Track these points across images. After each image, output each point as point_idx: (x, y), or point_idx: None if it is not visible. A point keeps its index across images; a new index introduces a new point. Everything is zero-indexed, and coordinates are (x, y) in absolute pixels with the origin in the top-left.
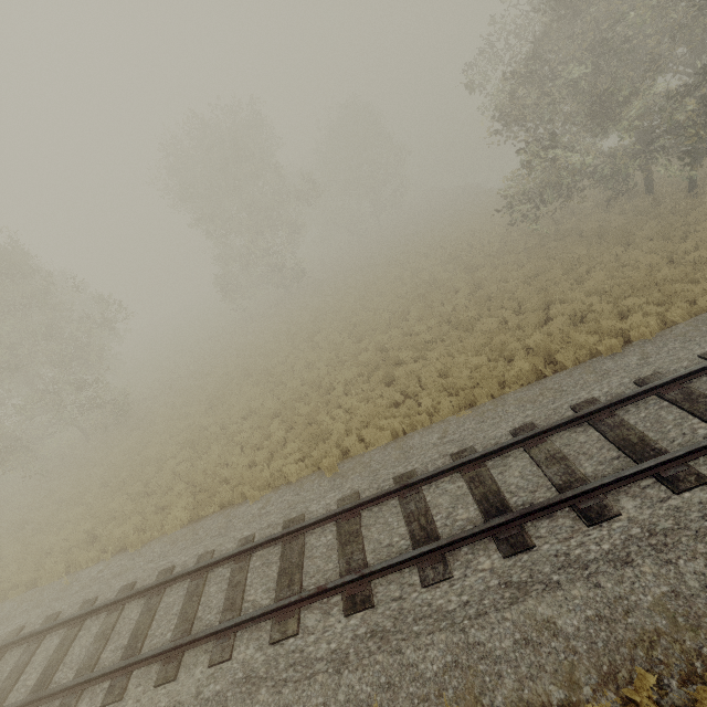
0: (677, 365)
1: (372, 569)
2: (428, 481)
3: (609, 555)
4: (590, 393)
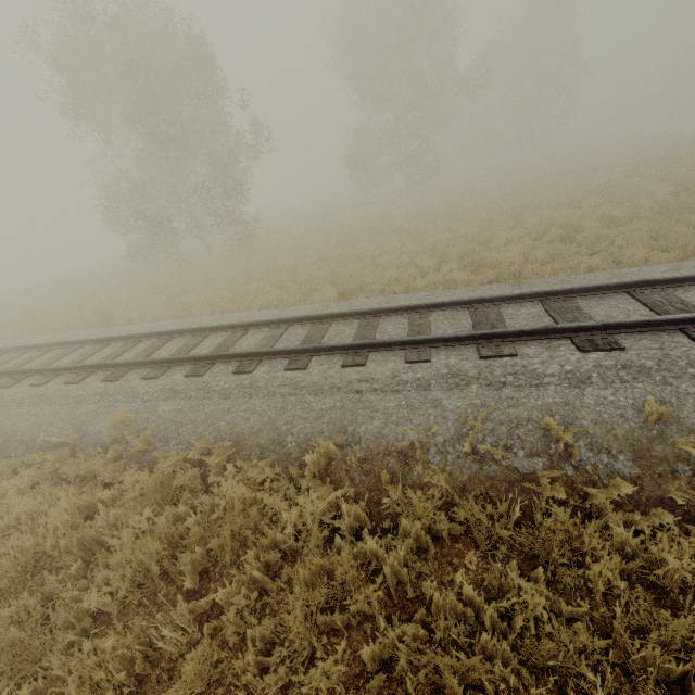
0: None
1: (622, 321)
2: (675, 284)
3: None
4: None
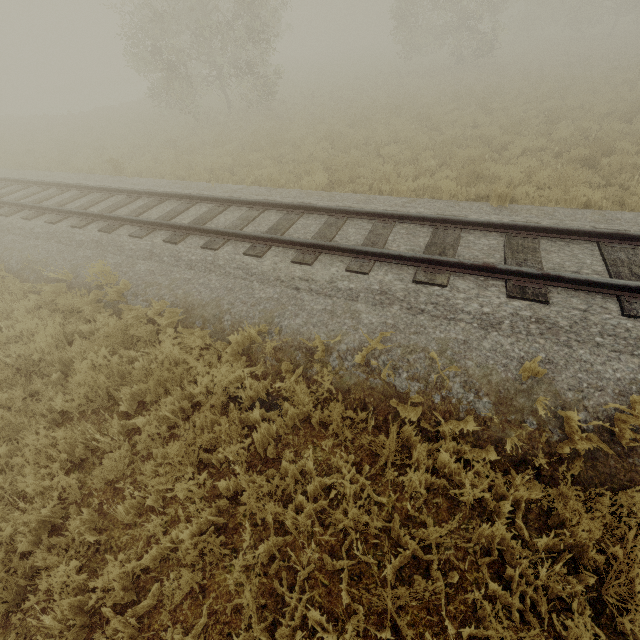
0: None
1: (562, 274)
2: None
3: None
4: None
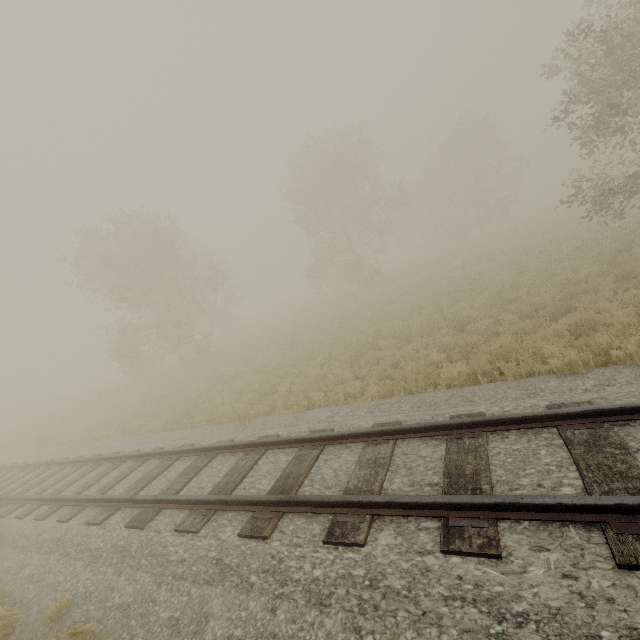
0: (630, 398)
1: (163, 497)
2: (272, 446)
3: (312, 583)
4: (486, 408)
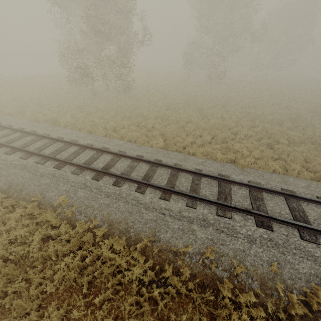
0: None
1: (277, 217)
2: (304, 200)
3: None
4: None
